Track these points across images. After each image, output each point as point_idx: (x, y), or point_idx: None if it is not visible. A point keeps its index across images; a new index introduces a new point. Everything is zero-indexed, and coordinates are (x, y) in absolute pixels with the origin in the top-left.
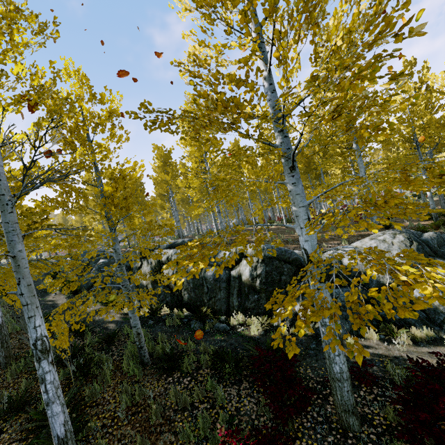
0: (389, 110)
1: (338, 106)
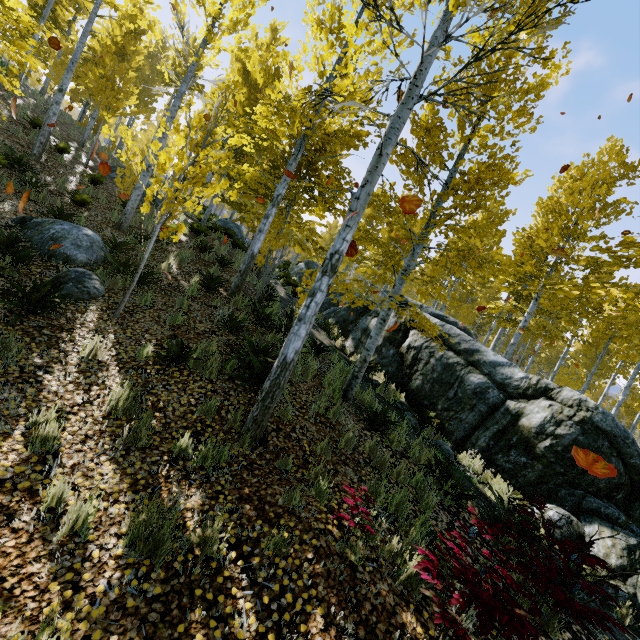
0: None
1: None
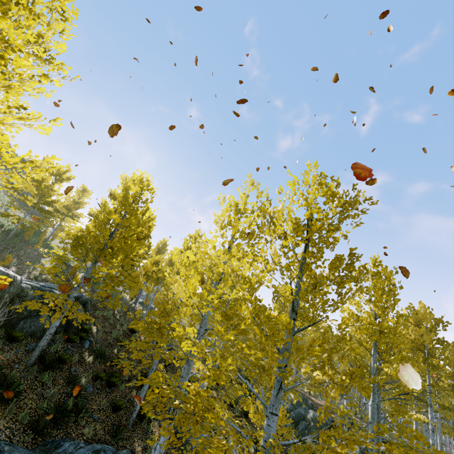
0: None
1: None
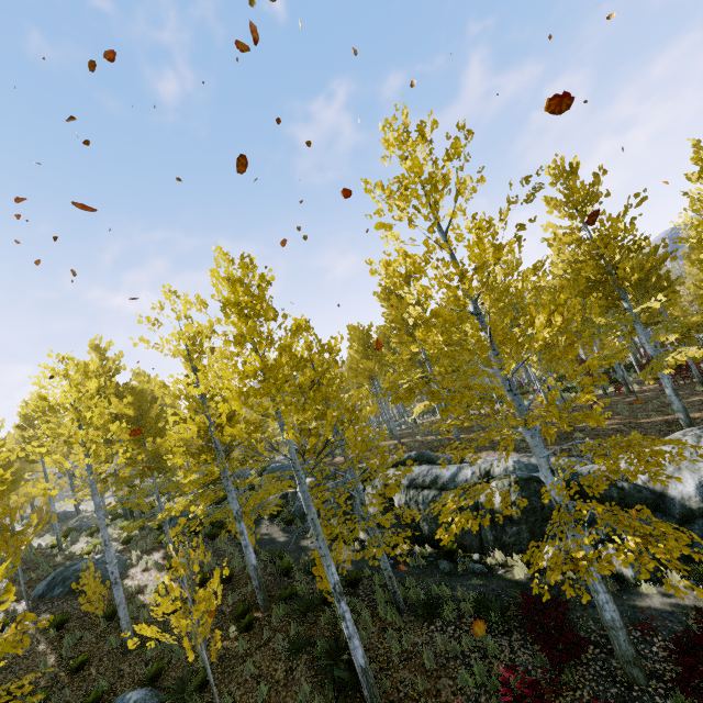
0: (663, 259)
1: (550, 405)
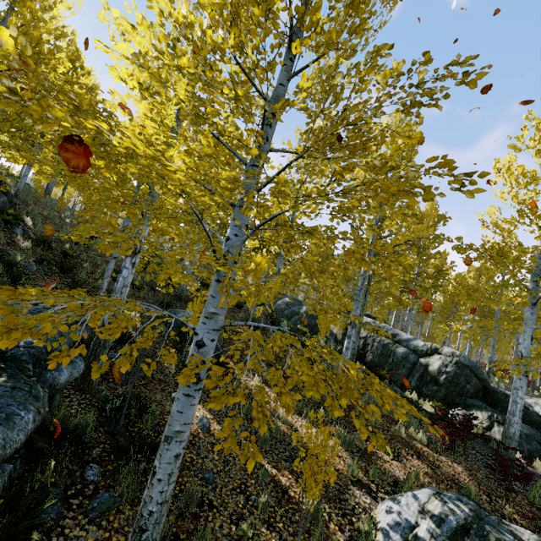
0: None
1: None
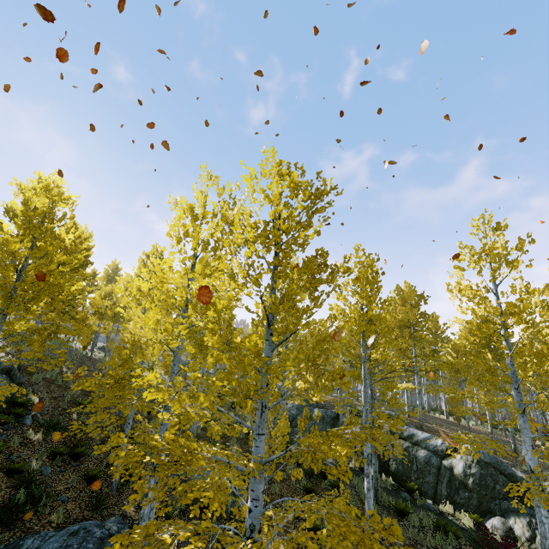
0: None
1: None
